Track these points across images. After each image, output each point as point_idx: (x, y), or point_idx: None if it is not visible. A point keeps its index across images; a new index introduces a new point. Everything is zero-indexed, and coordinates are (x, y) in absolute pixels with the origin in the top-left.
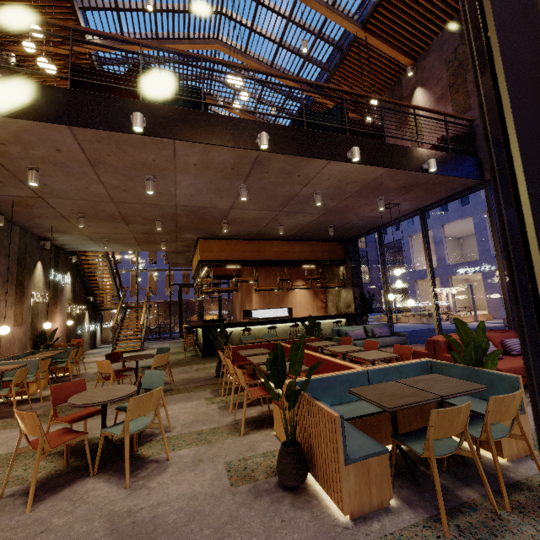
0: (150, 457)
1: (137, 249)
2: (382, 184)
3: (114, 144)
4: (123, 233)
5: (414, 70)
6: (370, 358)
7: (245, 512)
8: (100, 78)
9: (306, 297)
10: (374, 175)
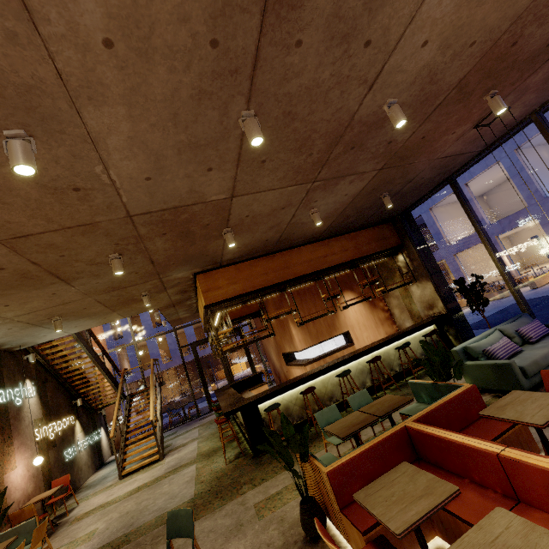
0: None
1: (116, 317)
2: (517, 41)
3: None
4: (75, 300)
5: None
6: None
7: None
8: None
9: (362, 311)
10: (521, 2)
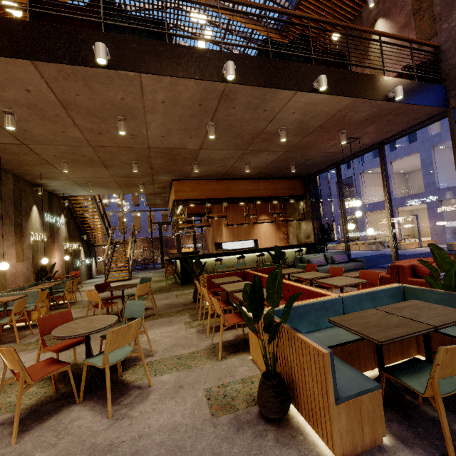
0: (133, 383)
1: (120, 192)
2: (346, 116)
3: (81, 81)
4: (105, 177)
5: (376, 1)
6: (340, 284)
7: (227, 449)
8: (60, 9)
9: (270, 230)
10: (339, 106)
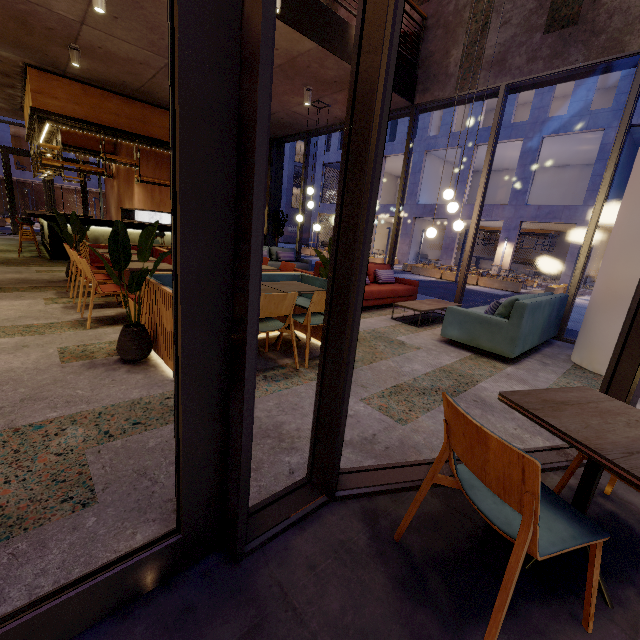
0: None
1: None
2: (310, 67)
3: None
4: None
5: None
6: None
7: (73, 377)
8: None
9: None
10: (300, 47)
